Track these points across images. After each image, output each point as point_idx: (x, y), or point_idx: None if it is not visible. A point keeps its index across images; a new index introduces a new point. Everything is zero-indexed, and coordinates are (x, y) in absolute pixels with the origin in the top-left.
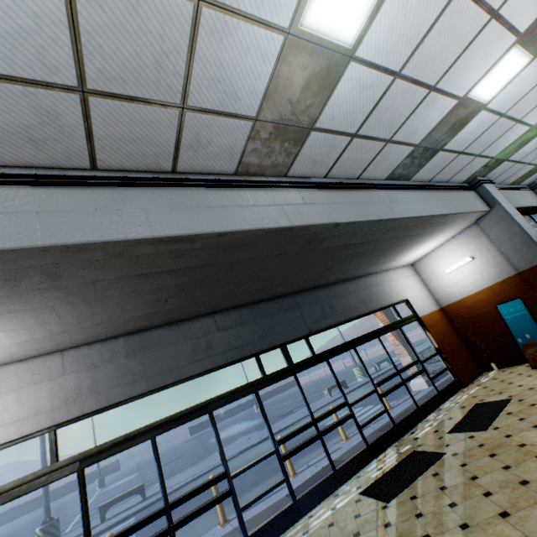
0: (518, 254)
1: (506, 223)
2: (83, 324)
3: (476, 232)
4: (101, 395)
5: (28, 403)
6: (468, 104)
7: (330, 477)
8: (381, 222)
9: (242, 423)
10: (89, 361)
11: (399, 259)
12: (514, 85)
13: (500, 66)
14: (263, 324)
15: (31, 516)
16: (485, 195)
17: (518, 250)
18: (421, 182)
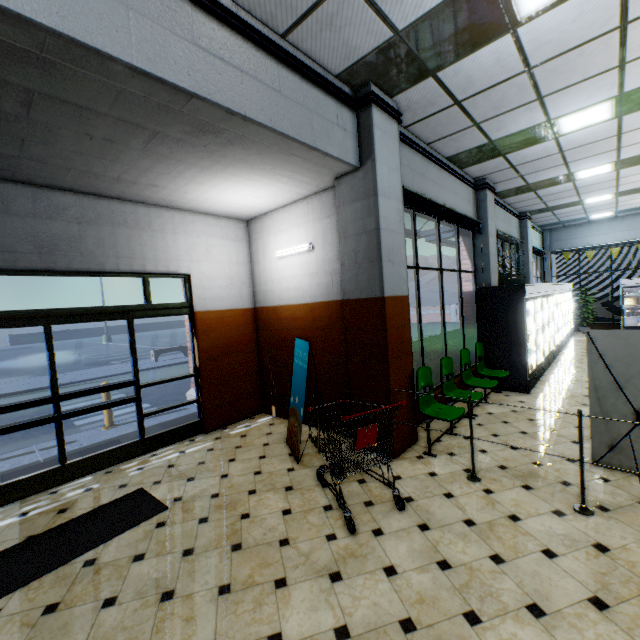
0: (354, 269)
1: (366, 205)
2: None
3: (333, 204)
4: None
5: None
6: None
7: None
8: None
9: (62, 353)
10: None
11: (183, 193)
12: None
13: None
14: None
15: None
16: (366, 130)
17: (358, 263)
18: None
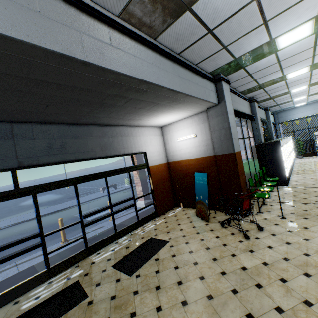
0: (219, 143)
1: (222, 118)
2: None
3: (204, 118)
4: None
5: None
6: None
7: None
8: (76, 63)
9: (50, 195)
10: None
11: (147, 120)
12: None
13: None
14: None
15: None
16: (220, 90)
17: (221, 140)
18: (170, 50)
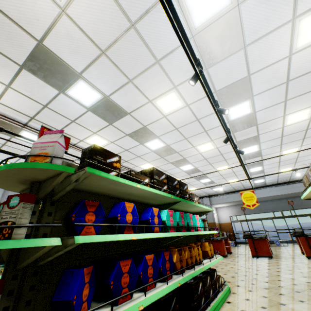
0: None
1: None
2: (237, 203)
3: None
4: (241, 213)
5: (232, 211)
6: None
7: (290, 240)
8: (295, 192)
9: None
10: (239, 207)
11: None
12: None
13: None
14: (274, 205)
15: None
16: None
17: None
18: None
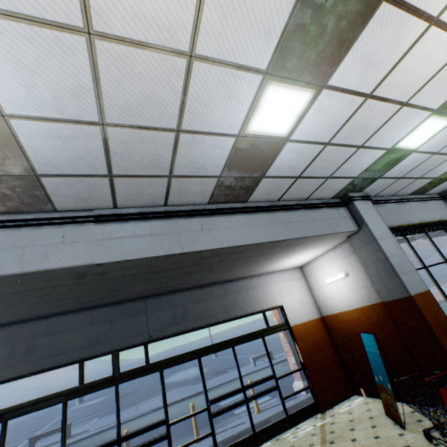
0: (381, 282)
1: (372, 247)
2: None
3: (350, 249)
4: None
5: None
6: (257, 139)
7: None
8: (176, 255)
9: (195, 368)
10: None
11: (272, 267)
12: (314, 117)
13: (268, 103)
14: (98, 329)
15: (33, 413)
16: (355, 213)
17: (382, 278)
18: (266, 202)
